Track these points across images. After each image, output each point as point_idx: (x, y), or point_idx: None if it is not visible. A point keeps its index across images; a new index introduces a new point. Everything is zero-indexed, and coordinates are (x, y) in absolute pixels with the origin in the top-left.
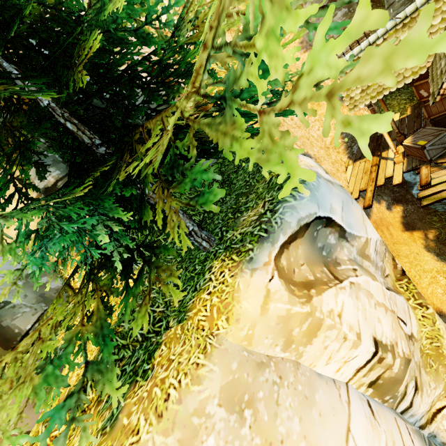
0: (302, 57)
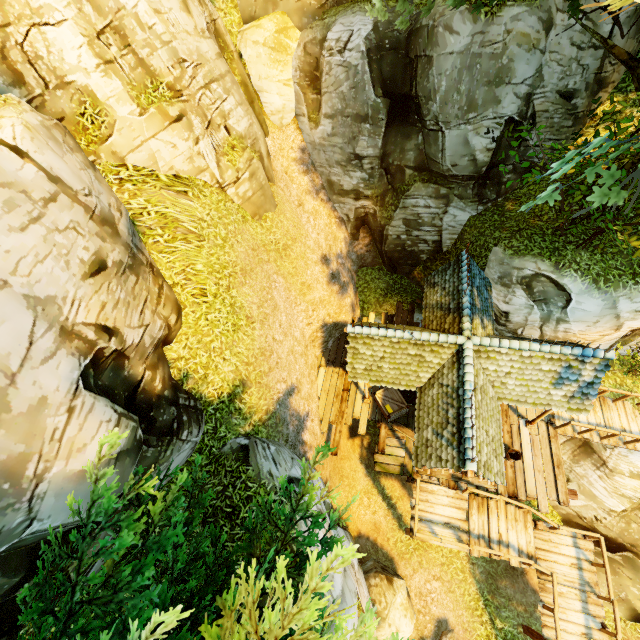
0: (299, 179)
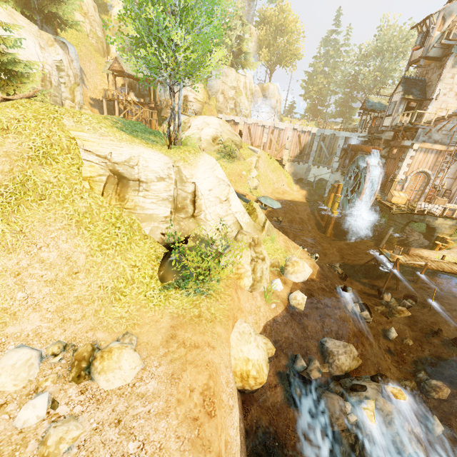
0: None
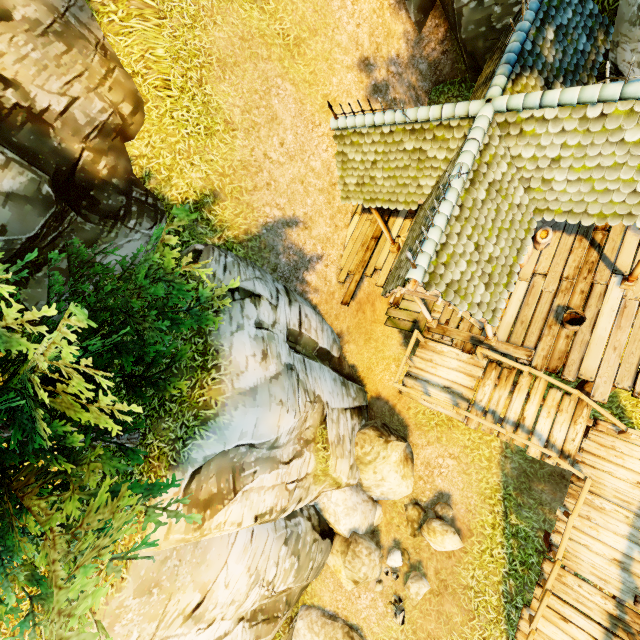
0: None
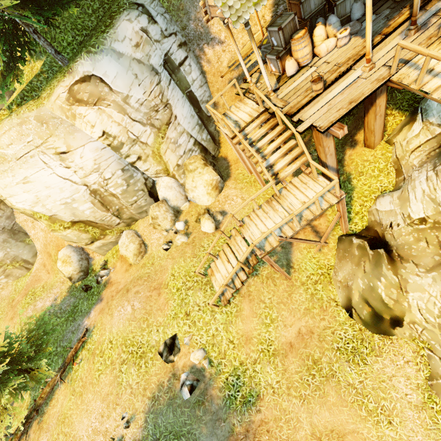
0: None
